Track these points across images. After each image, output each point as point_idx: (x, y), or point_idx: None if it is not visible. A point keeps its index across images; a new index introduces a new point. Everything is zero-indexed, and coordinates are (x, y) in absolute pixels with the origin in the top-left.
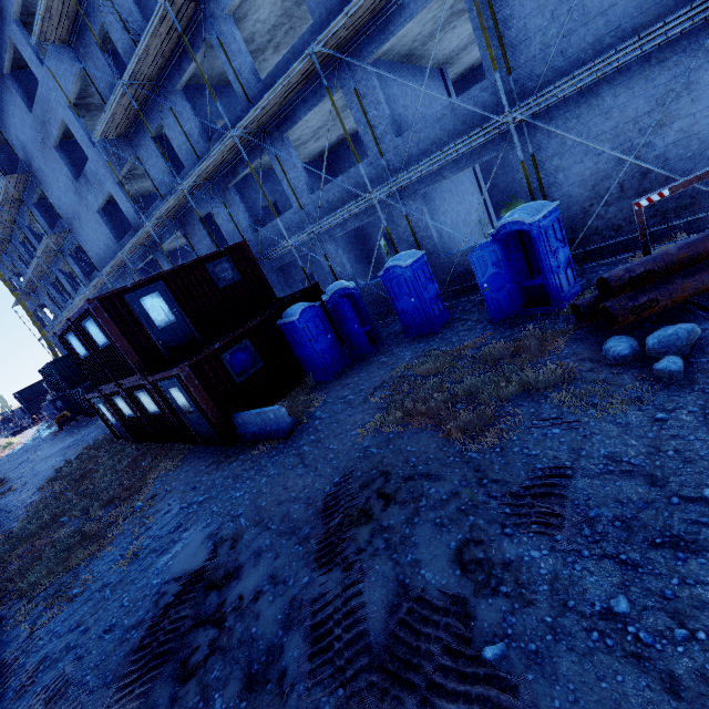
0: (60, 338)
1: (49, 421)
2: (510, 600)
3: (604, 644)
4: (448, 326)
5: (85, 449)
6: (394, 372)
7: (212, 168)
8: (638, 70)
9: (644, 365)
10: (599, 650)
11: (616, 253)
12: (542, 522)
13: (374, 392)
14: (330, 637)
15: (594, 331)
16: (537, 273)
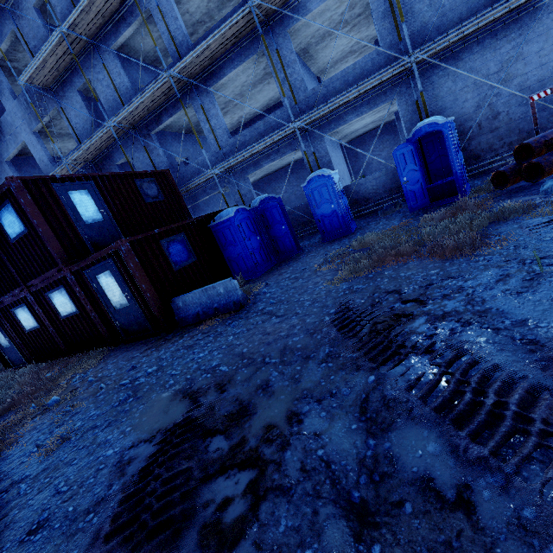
0: None
1: None
2: None
3: None
4: (361, 229)
5: None
6: (333, 253)
7: (139, 113)
8: (489, 42)
9: None
10: None
11: (477, 176)
12: None
13: (321, 266)
14: (482, 409)
15: (514, 193)
16: (434, 180)
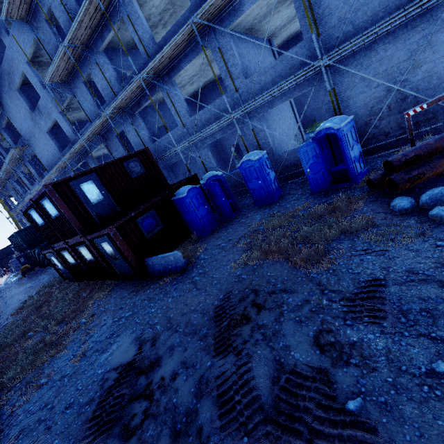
0: (24, 213)
1: (15, 272)
2: (359, 369)
3: (434, 394)
4: (282, 198)
5: (42, 287)
6: (251, 228)
7: (124, 101)
8: (400, 33)
9: (420, 213)
10: (431, 399)
11: (386, 149)
12: (371, 315)
13: (239, 241)
14: (232, 402)
15: (382, 196)
16: (339, 162)
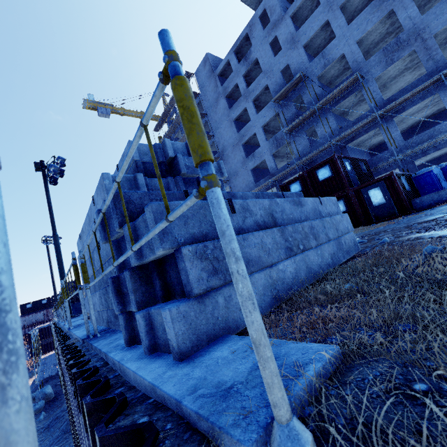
0: (281, 188)
1: None
2: None
3: None
4: None
5: None
6: None
7: (345, 136)
8: None
9: None
10: None
11: None
12: None
13: None
14: None
15: None
16: None
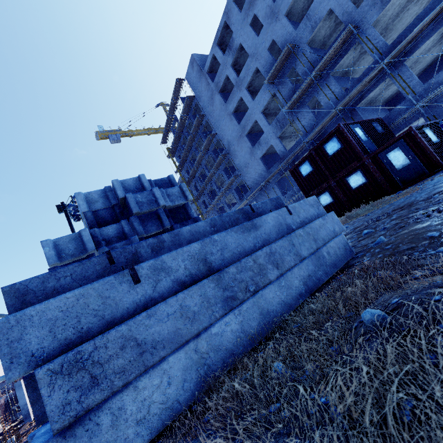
0: (290, 172)
1: None
2: None
3: None
4: None
5: None
6: None
7: (352, 97)
8: None
9: None
10: None
11: None
12: None
13: None
14: None
15: None
16: None
